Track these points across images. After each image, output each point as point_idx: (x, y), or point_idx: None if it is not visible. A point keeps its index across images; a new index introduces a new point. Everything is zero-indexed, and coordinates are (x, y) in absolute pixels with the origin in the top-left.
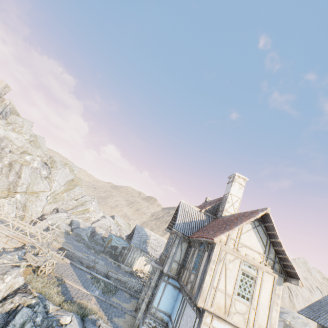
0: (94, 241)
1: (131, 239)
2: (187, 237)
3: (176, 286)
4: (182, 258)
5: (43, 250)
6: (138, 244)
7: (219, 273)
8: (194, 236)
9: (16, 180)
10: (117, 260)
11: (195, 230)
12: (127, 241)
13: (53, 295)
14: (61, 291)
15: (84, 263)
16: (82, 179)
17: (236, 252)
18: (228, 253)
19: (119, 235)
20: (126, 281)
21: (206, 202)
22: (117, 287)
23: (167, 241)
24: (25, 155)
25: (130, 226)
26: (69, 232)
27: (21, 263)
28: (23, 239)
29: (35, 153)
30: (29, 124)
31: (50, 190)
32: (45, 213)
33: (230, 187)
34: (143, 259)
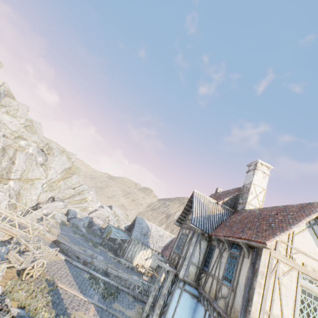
0: (92, 232)
1: (131, 231)
2: (207, 234)
3: (194, 294)
4: (201, 260)
5: (29, 248)
6: (139, 237)
7: (271, 291)
8: (220, 234)
9: (10, 166)
10: (116, 253)
11: (215, 226)
12: (127, 232)
13: (40, 309)
14: (52, 301)
15: (81, 258)
16: (80, 168)
17: (290, 261)
18: (280, 262)
19: (117, 226)
20: (127, 278)
21: (217, 193)
22: (118, 289)
23: (177, 237)
24: (20, 140)
25: (128, 217)
26: (65, 222)
27: (0, 265)
28: (10, 231)
29: (30, 138)
30: (25, 108)
31: (46, 178)
32: (41, 202)
33: (252, 176)
34: (144, 253)
